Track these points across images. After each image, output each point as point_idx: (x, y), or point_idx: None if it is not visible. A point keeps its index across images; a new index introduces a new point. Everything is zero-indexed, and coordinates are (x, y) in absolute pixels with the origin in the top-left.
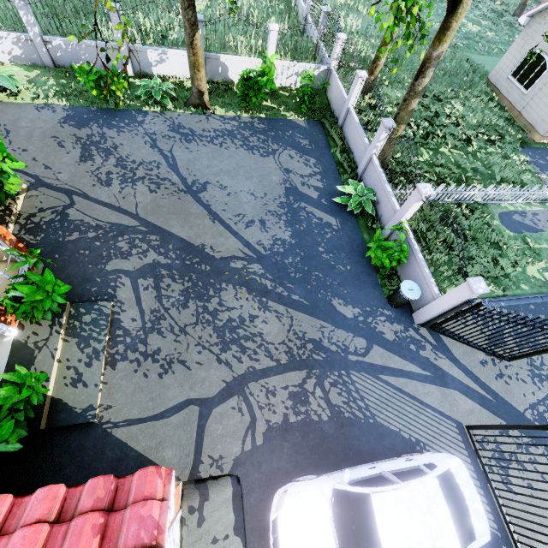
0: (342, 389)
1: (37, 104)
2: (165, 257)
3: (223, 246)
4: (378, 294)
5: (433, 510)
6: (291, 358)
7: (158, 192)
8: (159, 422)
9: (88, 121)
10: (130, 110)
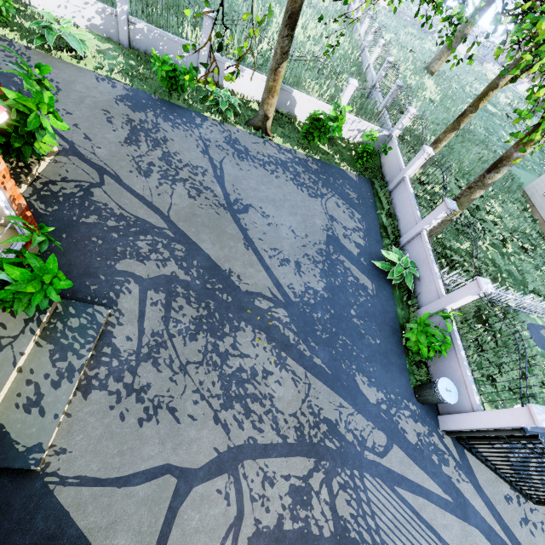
0: (351, 495)
1: (98, 74)
2: (186, 272)
3: (251, 278)
4: (404, 382)
5: None
6: (300, 438)
7: (197, 199)
8: (121, 490)
9: (146, 106)
10: (191, 110)
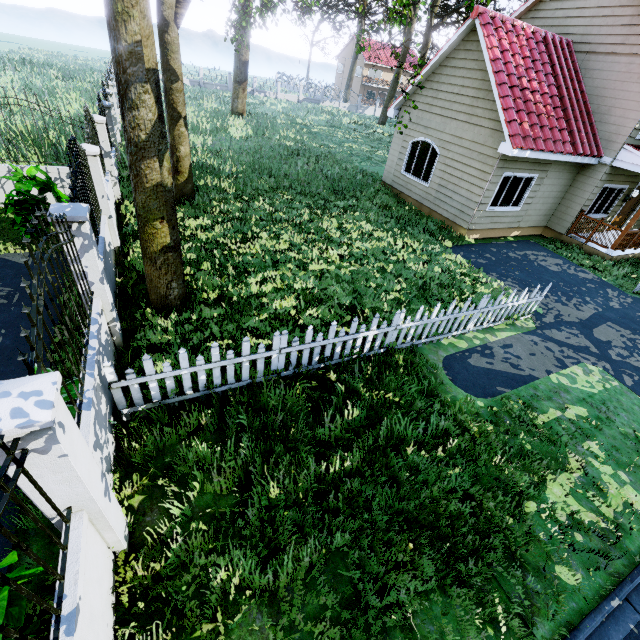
0: None
1: None
2: None
3: None
4: None
5: None
6: None
7: None
8: None
9: None
10: None
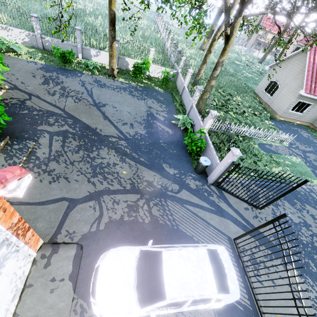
0: (160, 207)
1: (28, 60)
2: (73, 129)
3: (107, 130)
4: (189, 166)
5: (201, 266)
6: (133, 187)
7: (79, 103)
8: (40, 206)
9: (52, 71)
10: (75, 71)
